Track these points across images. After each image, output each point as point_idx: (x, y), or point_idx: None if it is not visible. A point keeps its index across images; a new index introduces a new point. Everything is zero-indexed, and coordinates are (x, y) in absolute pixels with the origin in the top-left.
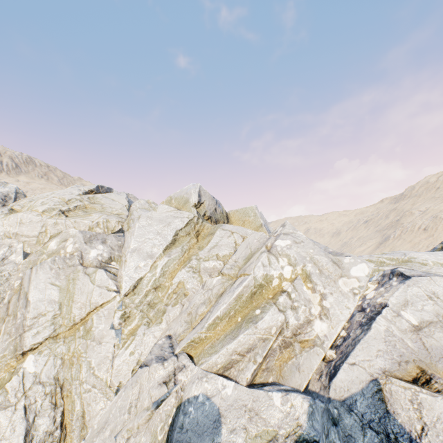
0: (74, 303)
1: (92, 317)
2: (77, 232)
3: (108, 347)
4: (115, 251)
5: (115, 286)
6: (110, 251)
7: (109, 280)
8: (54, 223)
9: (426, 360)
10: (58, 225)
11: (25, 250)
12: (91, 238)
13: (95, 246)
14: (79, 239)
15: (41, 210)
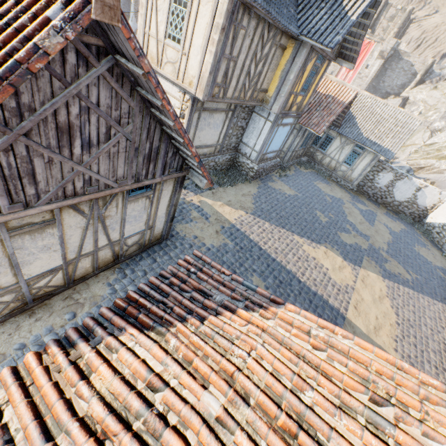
0: (410, 139)
1: (409, 146)
2: (443, 111)
3: (403, 157)
4: (445, 128)
5: (426, 140)
6: (443, 127)
7: (426, 137)
8: (442, 102)
9: (438, 182)
10: (443, 104)
11: (421, 111)
12: (444, 117)
13: (440, 121)
14: (439, 115)
15: (444, 92)
